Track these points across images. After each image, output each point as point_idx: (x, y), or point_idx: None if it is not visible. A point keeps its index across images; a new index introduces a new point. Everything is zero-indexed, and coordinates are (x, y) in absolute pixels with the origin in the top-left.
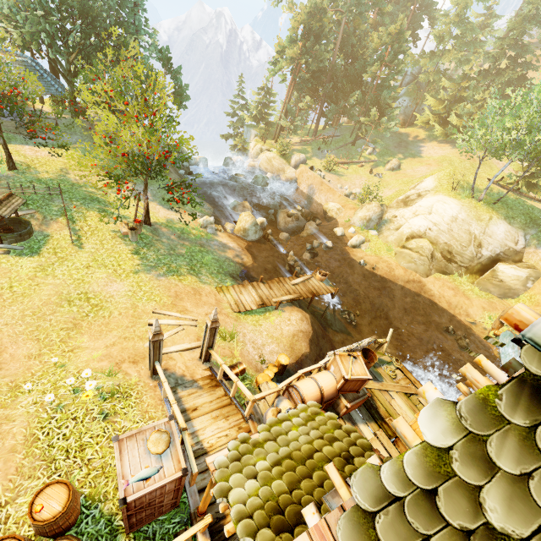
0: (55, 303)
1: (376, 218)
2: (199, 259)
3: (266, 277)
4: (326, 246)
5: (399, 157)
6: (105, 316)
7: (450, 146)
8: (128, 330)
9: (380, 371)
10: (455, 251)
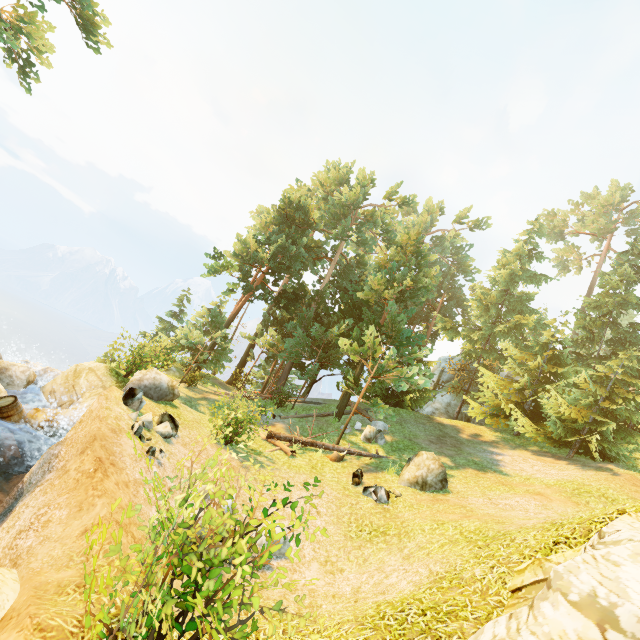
0: None
1: None
2: None
3: None
4: None
5: (442, 461)
6: None
7: (573, 464)
8: None
9: None
10: None
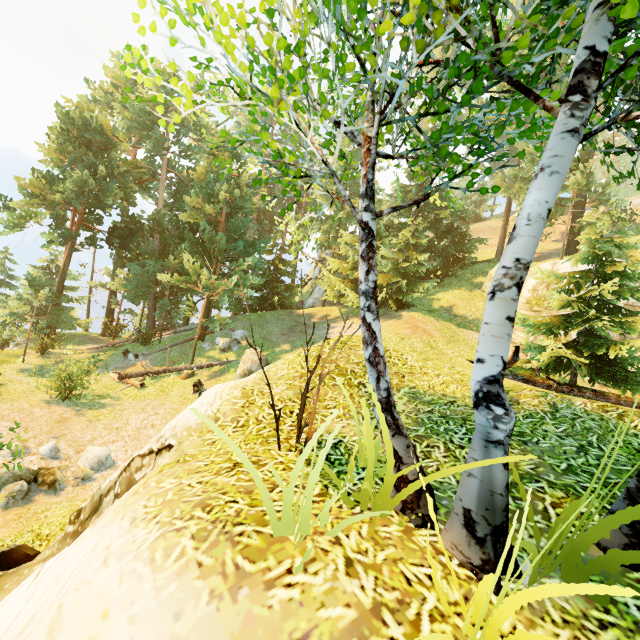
0: None
1: None
2: None
3: None
4: None
5: (281, 349)
6: None
7: (381, 319)
8: None
9: None
10: None
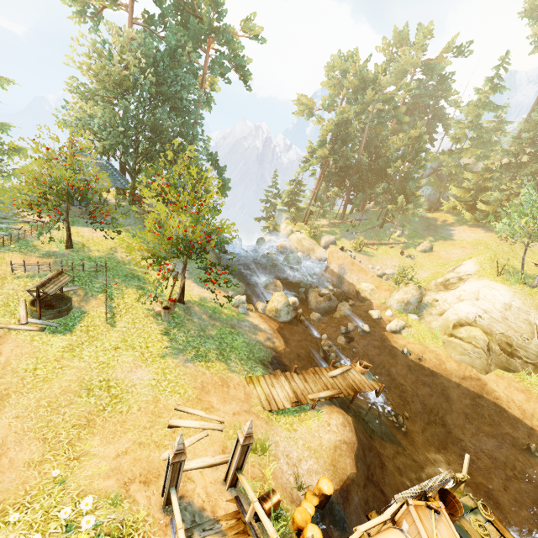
0: (74, 392)
1: (415, 301)
2: (229, 342)
3: (299, 365)
4: (363, 330)
5: (429, 240)
6: (122, 411)
7: (483, 230)
8: (144, 432)
9: (465, 525)
10: (515, 343)
